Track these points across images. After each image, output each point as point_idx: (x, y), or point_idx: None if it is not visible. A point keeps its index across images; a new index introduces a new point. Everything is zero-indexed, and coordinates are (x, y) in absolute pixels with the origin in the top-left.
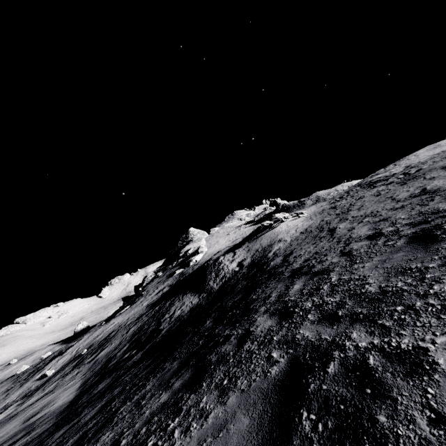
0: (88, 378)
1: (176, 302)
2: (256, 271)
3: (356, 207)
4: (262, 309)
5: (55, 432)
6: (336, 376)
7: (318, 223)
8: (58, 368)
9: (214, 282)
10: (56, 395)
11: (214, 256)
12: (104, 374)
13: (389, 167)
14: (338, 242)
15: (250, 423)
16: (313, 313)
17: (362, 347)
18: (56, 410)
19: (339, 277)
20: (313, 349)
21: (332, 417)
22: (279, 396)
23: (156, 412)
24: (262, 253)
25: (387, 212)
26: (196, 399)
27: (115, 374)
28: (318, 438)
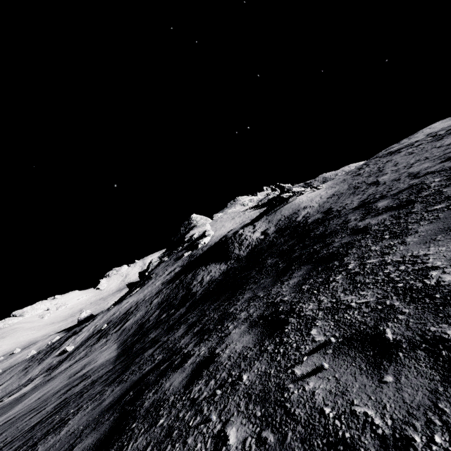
0: (125, 339)
1: (200, 272)
2: (291, 230)
3: (389, 166)
4: (351, 223)
5: (137, 357)
6: None
7: (346, 187)
8: (78, 344)
9: (239, 250)
10: (94, 356)
11: (228, 233)
12: (144, 332)
13: (404, 141)
14: (397, 180)
15: None
16: (448, 188)
17: None
18: (104, 363)
19: (443, 176)
20: None
21: None
22: None
23: (301, 282)
24: (287, 220)
25: (442, 152)
26: (358, 254)
27: (163, 326)
28: None
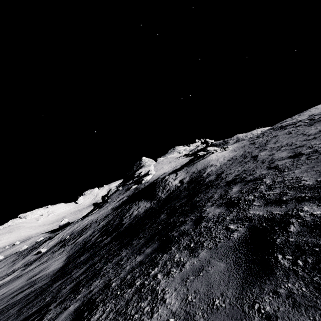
0: (72, 253)
1: (134, 206)
2: (194, 185)
3: (272, 142)
4: (208, 204)
5: (53, 284)
6: (300, 232)
7: (241, 153)
8: (49, 248)
9: (162, 193)
10: (49, 264)
11: (161, 176)
12: (83, 251)
13: (295, 117)
14: (262, 163)
15: (227, 265)
16: (257, 201)
17: (318, 214)
18: (50, 273)
19: (272, 180)
20: (268, 220)
21: (309, 256)
22: (248, 248)
23: (135, 266)
24: (198, 174)
25: (301, 142)
26: (169, 256)
27: (92, 251)
28: (302, 269)
